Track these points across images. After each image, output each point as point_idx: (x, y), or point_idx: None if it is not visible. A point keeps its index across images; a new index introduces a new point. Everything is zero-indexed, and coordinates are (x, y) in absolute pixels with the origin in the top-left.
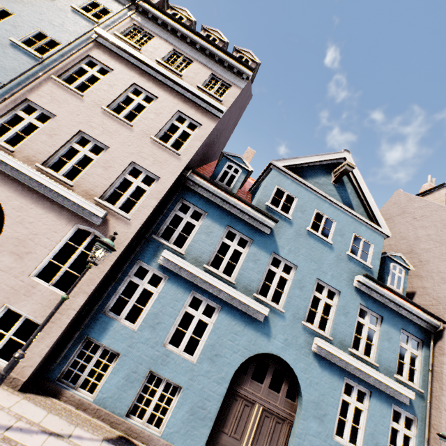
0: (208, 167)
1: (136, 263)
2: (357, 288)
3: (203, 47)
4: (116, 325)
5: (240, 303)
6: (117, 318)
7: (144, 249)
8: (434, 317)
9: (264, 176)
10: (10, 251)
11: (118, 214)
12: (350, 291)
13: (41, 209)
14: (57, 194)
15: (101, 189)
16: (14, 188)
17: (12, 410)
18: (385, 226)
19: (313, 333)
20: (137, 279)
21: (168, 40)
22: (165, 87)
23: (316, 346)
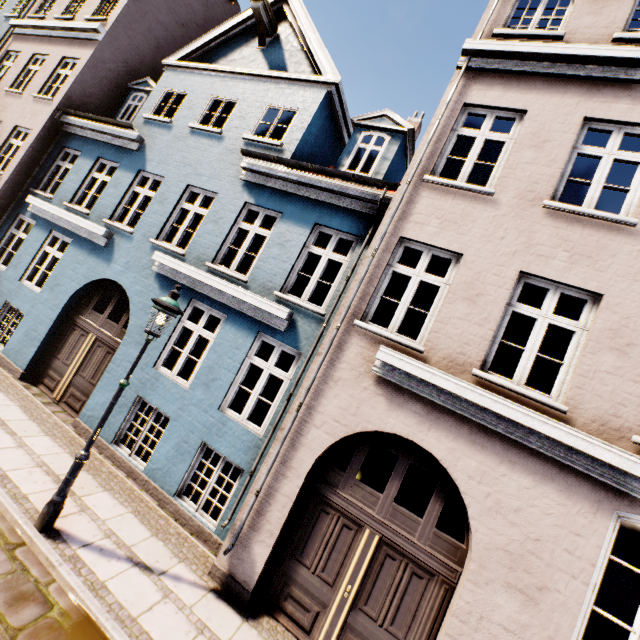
0: None
1: (18, 217)
2: (246, 181)
3: None
4: None
5: (86, 232)
6: None
7: (24, 203)
8: (369, 183)
9: None
10: None
11: None
12: (233, 189)
13: None
14: None
15: None
16: None
17: None
18: (333, 69)
19: (164, 251)
20: (17, 230)
21: None
22: (57, 41)
23: (157, 264)
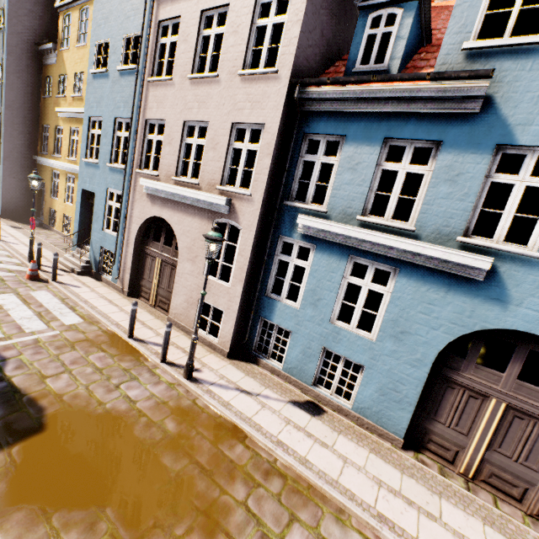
0: None
1: (278, 239)
2: None
3: None
4: (279, 306)
5: (428, 258)
6: (279, 298)
7: (281, 221)
8: None
9: None
10: (187, 258)
11: (239, 195)
12: None
13: (189, 217)
14: (192, 198)
15: (218, 175)
16: (170, 207)
17: (219, 372)
18: None
19: None
20: (285, 256)
21: None
22: None
23: None
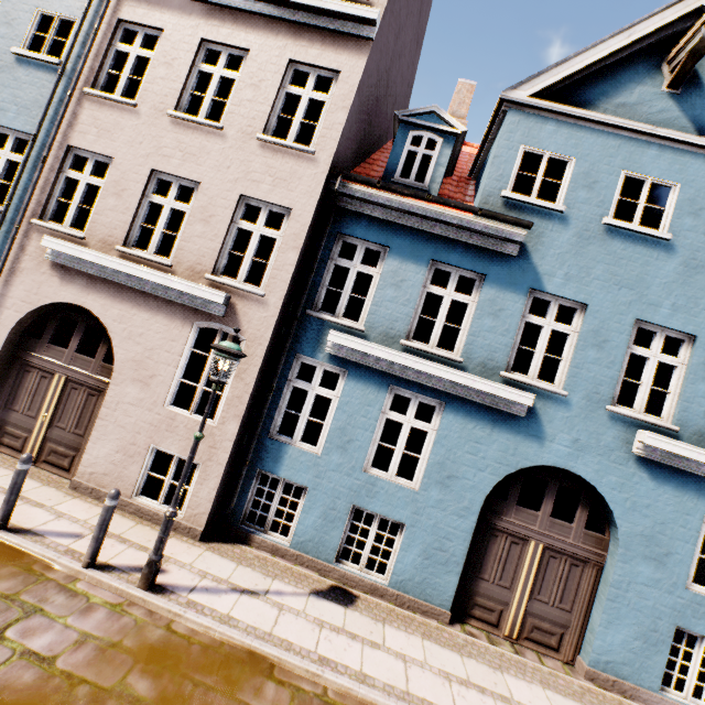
0: (381, 155)
1: (294, 359)
2: None
3: None
4: (291, 452)
5: (476, 393)
6: (290, 441)
7: (300, 335)
8: None
9: (493, 135)
10: (131, 378)
11: (245, 293)
12: None
13: (145, 312)
14: (156, 284)
15: (210, 259)
16: (105, 292)
17: (195, 567)
18: None
19: (634, 423)
20: (303, 382)
21: None
22: (255, 20)
23: (640, 446)
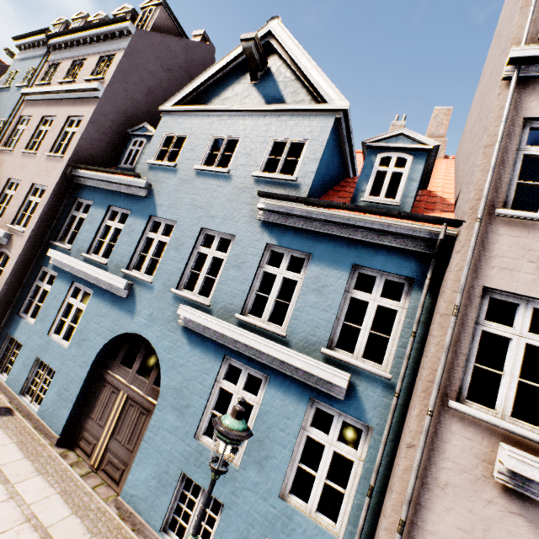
0: None
1: (42, 269)
2: (264, 220)
3: (91, 37)
4: (23, 323)
5: (106, 283)
6: (26, 317)
7: (46, 255)
8: (420, 220)
9: None
10: None
11: (19, 232)
12: (251, 230)
13: None
14: None
15: (13, 217)
16: None
17: None
18: (338, 95)
19: (187, 301)
20: (41, 282)
21: (70, 56)
22: (62, 102)
23: (183, 317)
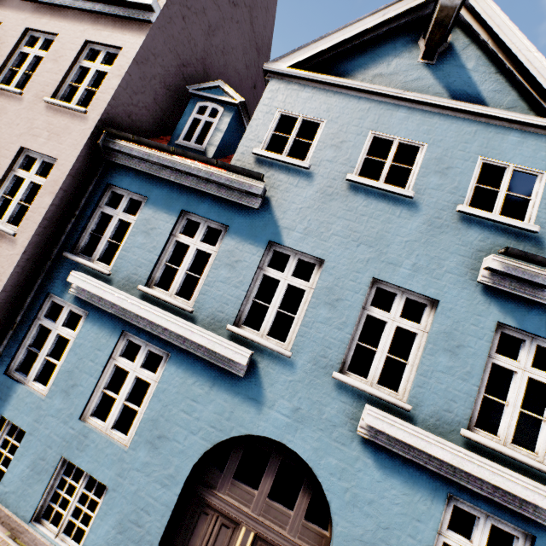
0: None
1: (47, 298)
2: (490, 286)
3: None
4: (20, 391)
5: (199, 345)
6: (24, 380)
7: (55, 275)
8: None
9: None
10: None
11: (1, 232)
12: (466, 296)
13: None
14: None
15: None
16: None
17: None
18: None
19: (363, 396)
20: (49, 321)
21: None
22: (68, 13)
23: (365, 424)
